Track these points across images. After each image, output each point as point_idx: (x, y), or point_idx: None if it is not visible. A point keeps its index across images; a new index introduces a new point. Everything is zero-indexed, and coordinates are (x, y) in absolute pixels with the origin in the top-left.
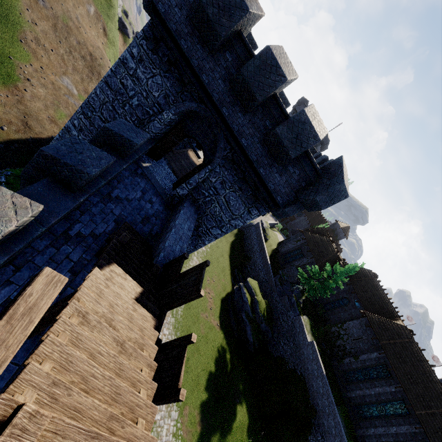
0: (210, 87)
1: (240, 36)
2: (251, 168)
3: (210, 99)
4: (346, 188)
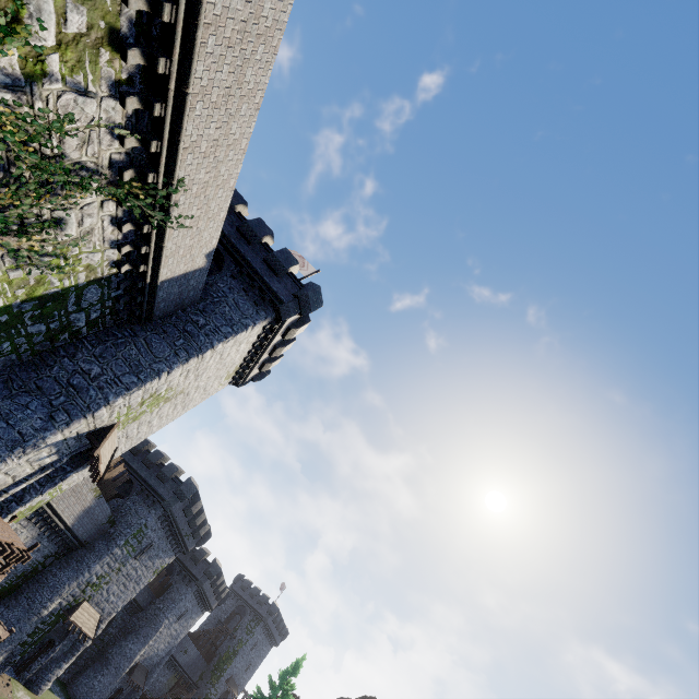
0: (133, 465)
1: (148, 450)
2: (151, 489)
3: (133, 469)
4: (194, 482)
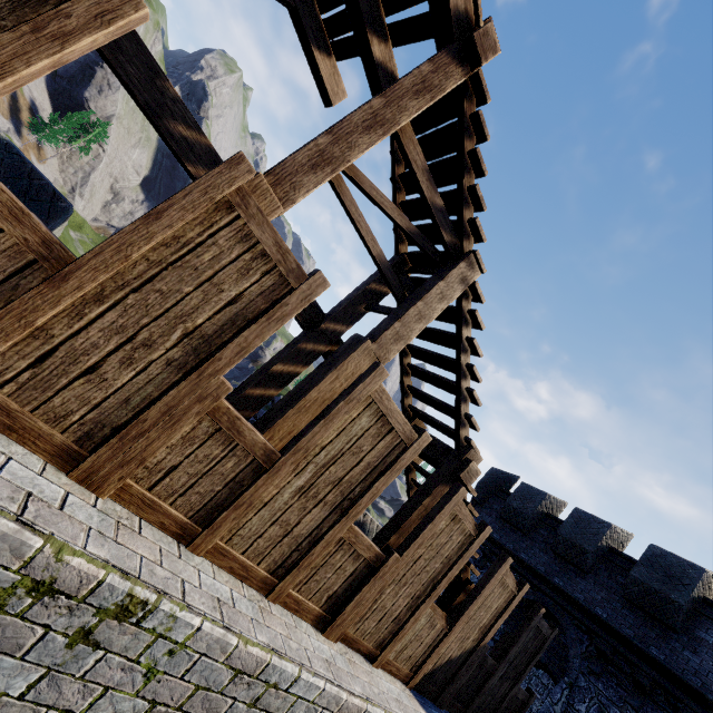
0: (531, 562)
1: (549, 516)
2: (636, 655)
3: (536, 574)
4: None
